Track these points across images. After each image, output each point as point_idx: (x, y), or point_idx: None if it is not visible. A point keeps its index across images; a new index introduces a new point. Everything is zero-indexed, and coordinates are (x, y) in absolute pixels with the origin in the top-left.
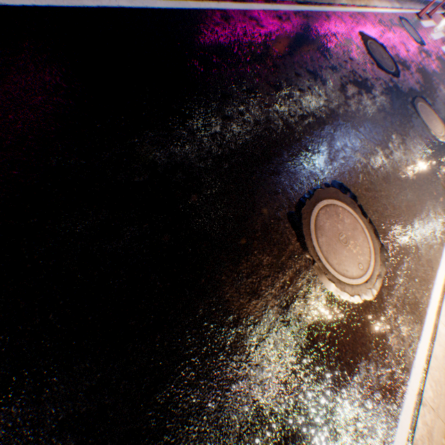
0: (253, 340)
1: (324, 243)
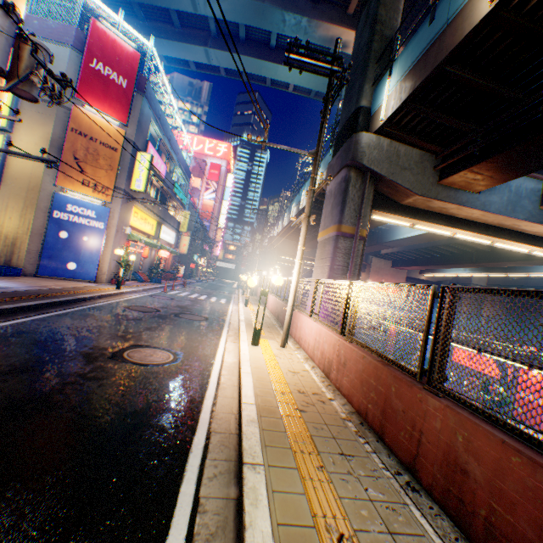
0: (110, 383)
1: (138, 358)
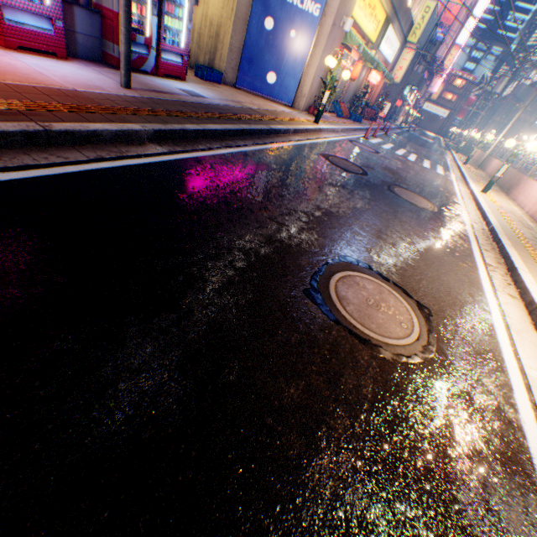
0: (307, 428)
1: (354, 311)
